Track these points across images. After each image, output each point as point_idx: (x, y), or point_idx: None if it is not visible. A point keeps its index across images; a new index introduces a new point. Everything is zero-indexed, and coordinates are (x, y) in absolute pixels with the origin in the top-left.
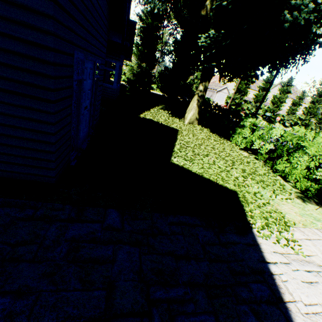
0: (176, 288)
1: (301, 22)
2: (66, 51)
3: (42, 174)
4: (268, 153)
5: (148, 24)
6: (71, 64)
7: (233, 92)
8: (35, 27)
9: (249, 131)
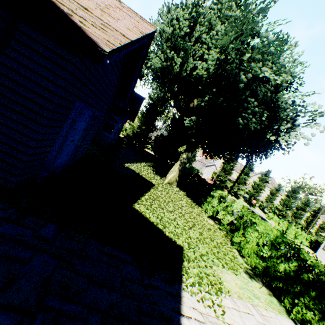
0: (75, 304)
1: (252, 128)
2: (70, 99)
3: (5, 178)
4: (230, 225)
5: (155, 102)
6: (70, 108)
7: (219, 170)
8: (53, 82)
9: (217, 201)
